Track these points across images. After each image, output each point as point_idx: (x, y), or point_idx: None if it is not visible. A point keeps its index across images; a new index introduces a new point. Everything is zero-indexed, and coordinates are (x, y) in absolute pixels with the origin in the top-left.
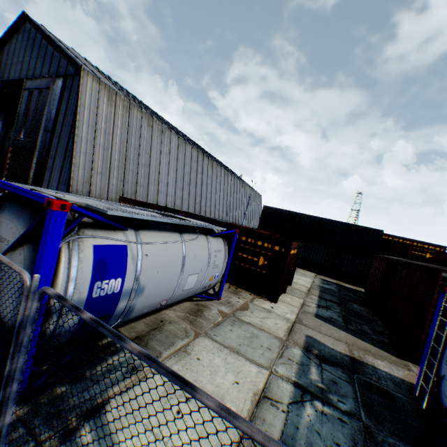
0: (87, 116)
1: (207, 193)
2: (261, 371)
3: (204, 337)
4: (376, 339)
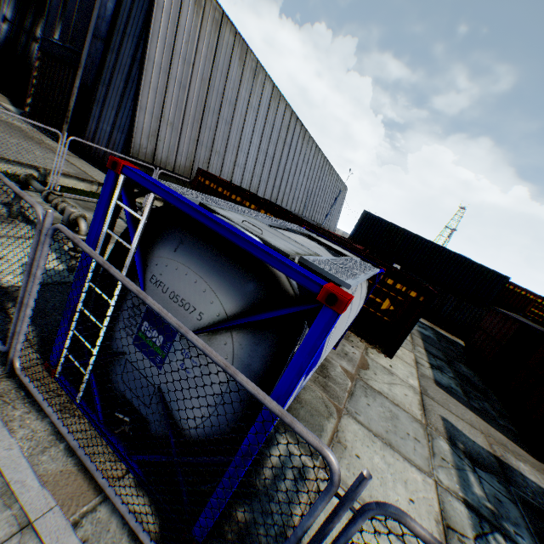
0: (164, 28)
1: (290, 175)
2: (426, 479)
3: (348, 417)
4: (504, 425)
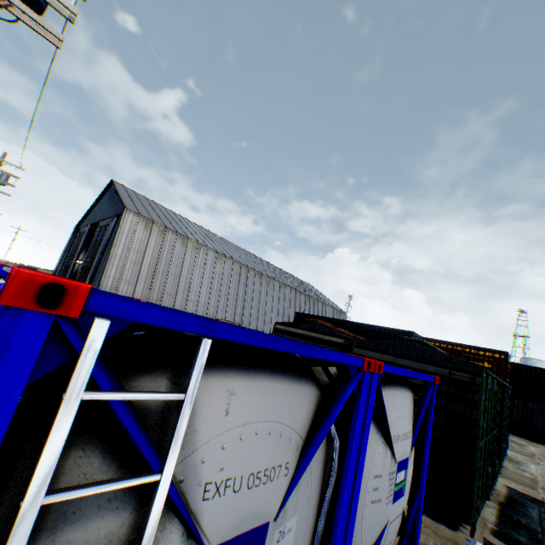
0: (124, 240)
1: (253, 305)
2: None
3: None
4: None
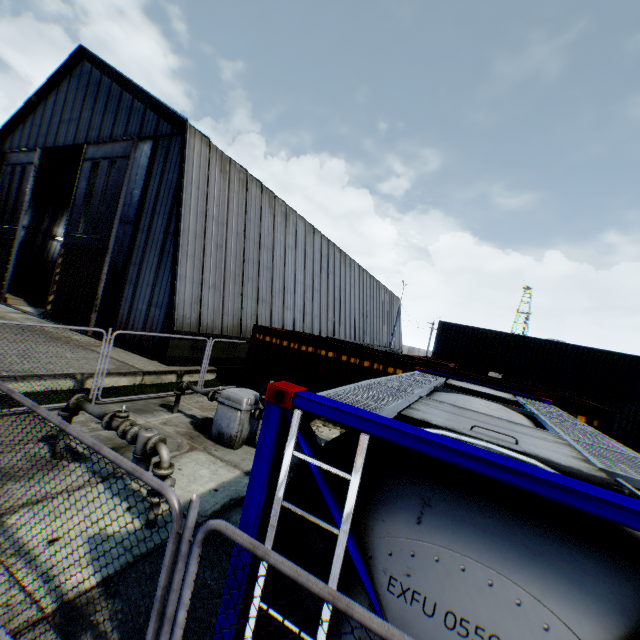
0: (194, 199)
1: (341, 303)
2: None
3: None
4: None
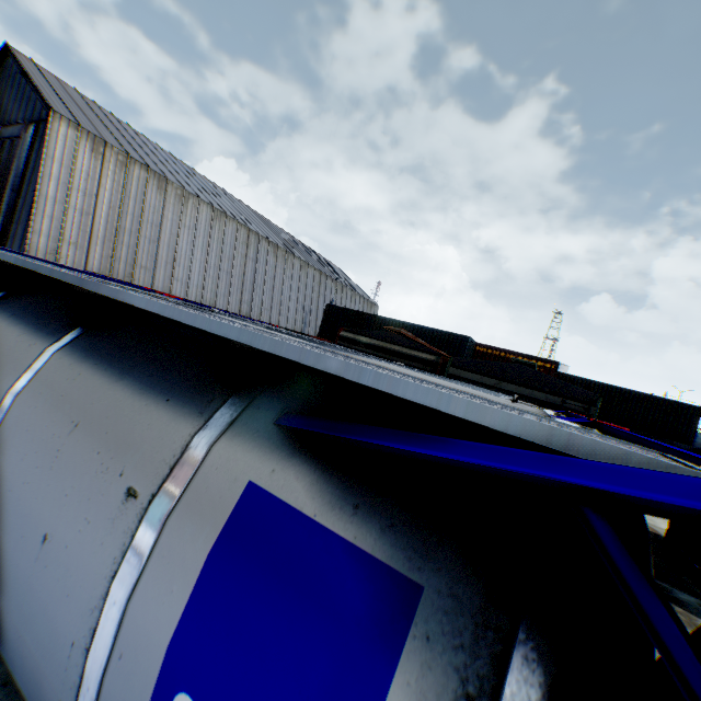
0: (58, 171)
1: (266, 290)
2: None
3: None
4: None
